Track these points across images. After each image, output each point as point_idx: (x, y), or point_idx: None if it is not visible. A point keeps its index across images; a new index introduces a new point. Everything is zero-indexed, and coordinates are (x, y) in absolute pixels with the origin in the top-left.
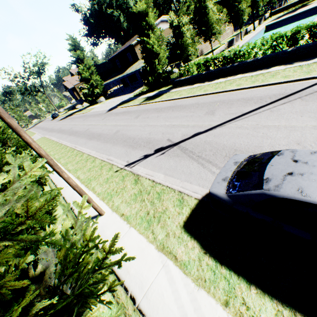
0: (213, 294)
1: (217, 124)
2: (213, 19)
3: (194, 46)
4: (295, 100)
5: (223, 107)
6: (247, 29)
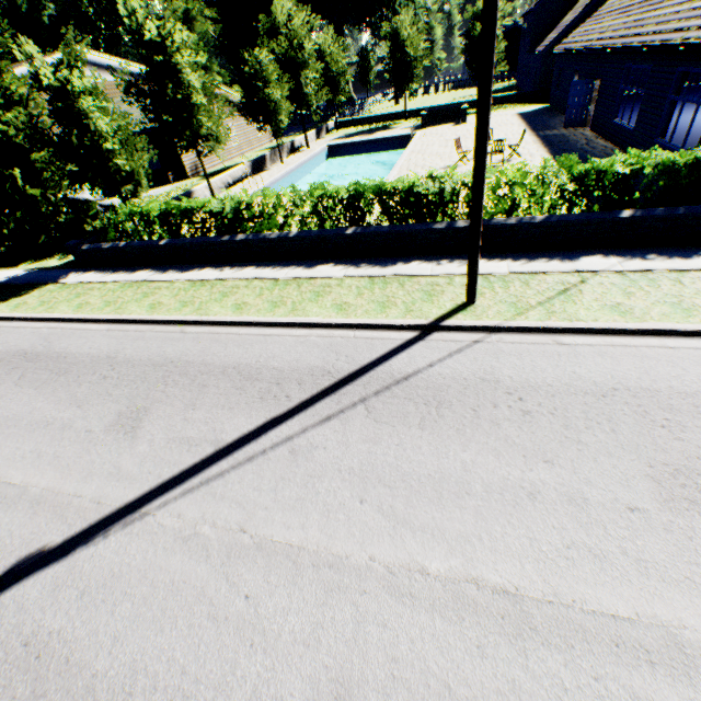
0: None
1: (123, 502)
2: (193, 101)
3: (139, 160)
4: (355, 411)
5: (175, 399)
6: (296, 143)
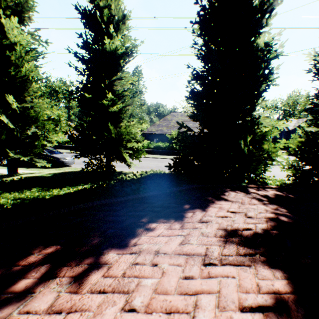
0: (1, 168)
1: None
2: (62, 125)
3: None
4: None
5: None
6: None
